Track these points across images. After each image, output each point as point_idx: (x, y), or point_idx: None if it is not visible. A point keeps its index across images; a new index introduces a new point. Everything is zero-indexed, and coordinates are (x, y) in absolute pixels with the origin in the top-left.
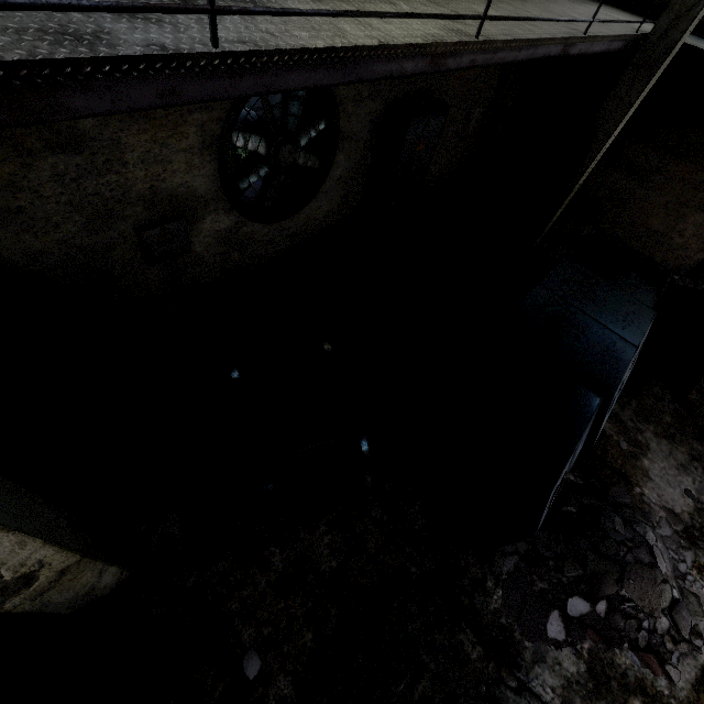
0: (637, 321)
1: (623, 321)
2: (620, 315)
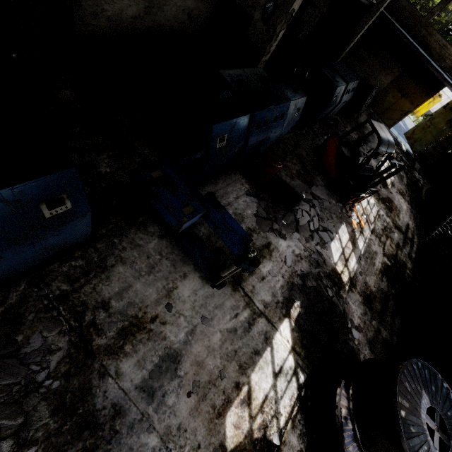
0: (355, 79)
1: (352, 77)
2: (352, 76)
